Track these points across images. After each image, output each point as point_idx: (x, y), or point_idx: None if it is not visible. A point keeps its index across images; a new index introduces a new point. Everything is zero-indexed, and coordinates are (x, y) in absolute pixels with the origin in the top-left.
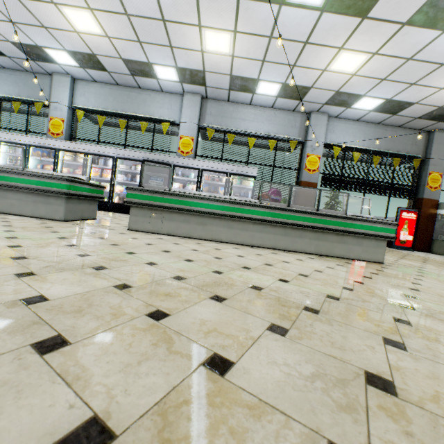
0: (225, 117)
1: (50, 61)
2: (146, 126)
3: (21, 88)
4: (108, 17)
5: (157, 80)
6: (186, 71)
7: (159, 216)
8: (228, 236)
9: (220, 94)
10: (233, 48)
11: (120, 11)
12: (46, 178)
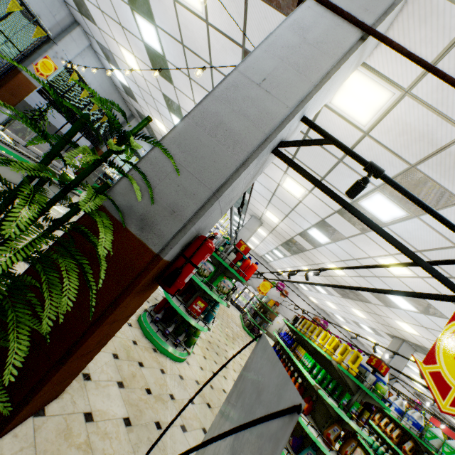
0: None
1: None
2: None
3: None
4: None
5: None
6: None
7: None
8: None
9: None
10: None
11: None
12: None
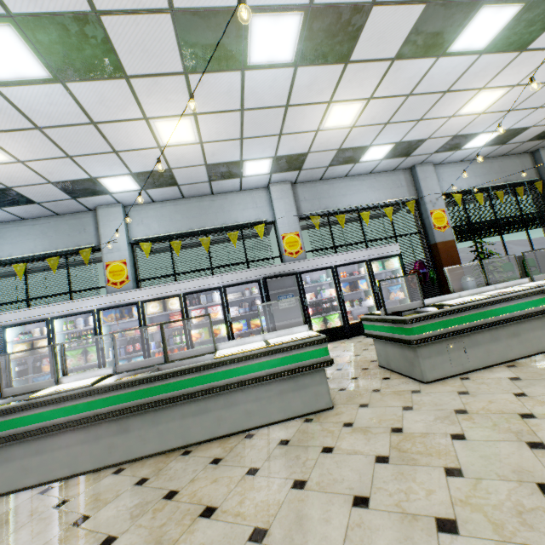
0: (322, 198)
1: (99, 193)
2: (236, 236)
3: (53, 238)
4: (214, 119)
5: (240, 179)
6: (285, 159)
7: (458, 346)
8: None
9: (314, 174)
10: (357, 117)
11: (234, 108)
12: (295, 349)
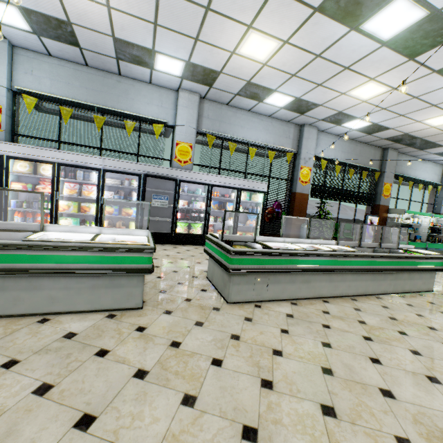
0: (223, 122)
1: None
2: (132, 127)
3: None
4: None
5: (151, 71)
6: (198, 68)
7: (264, 280)
8: (329, 290)
9: (223, 97)
10: (271, 57)
11: None
12: (118, 252)
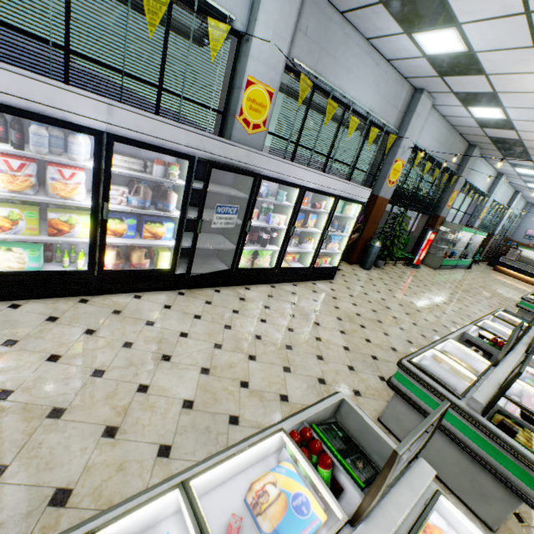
0: (326, 52)
1: None
2: (160, 10)
3: None
4: None
5: None
6: None
7: None
8: None
9: None
10: None
11: None
12: None
